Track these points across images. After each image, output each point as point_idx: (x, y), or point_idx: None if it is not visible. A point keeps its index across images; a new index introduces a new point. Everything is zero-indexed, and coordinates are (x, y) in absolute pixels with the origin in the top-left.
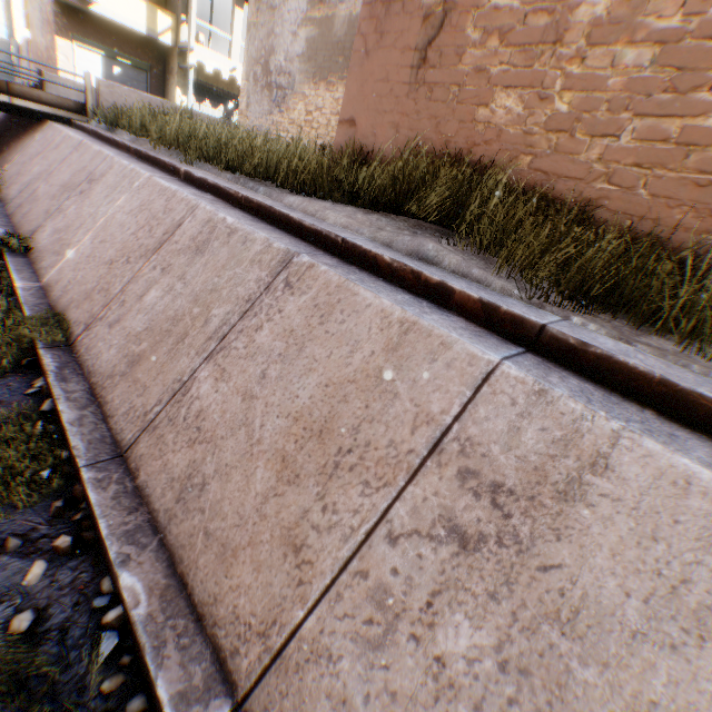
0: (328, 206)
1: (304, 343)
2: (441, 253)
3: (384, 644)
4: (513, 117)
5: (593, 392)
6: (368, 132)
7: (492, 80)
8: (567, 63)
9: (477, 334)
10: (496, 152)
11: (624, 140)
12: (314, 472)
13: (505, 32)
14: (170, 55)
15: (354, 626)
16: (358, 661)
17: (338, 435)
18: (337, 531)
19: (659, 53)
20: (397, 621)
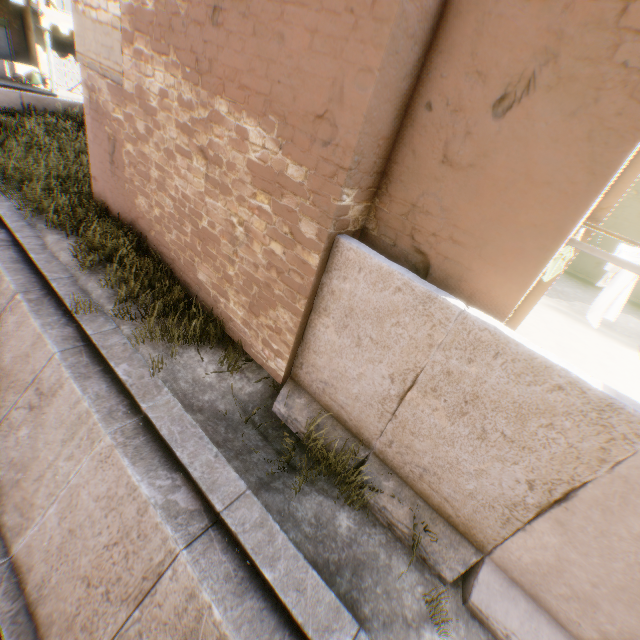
0: (66, 247)
1: (12, 339)
2: (93, 289)
3: (10, 436)
4: (146, 210)
5: (85, 362)
6: (104, 189)
7: (136, 187)
8: (154, 193)
9: (68, 338)
10: (145, 224)
11: (174, 237)
12: (5, 389)
13: (135, 166)
14: (27, 11)
15: (5, 433)
16: (4, 441)
17: (14, 376)
18: (7, 407)
19: (173, 204)
20: (14, 430)
